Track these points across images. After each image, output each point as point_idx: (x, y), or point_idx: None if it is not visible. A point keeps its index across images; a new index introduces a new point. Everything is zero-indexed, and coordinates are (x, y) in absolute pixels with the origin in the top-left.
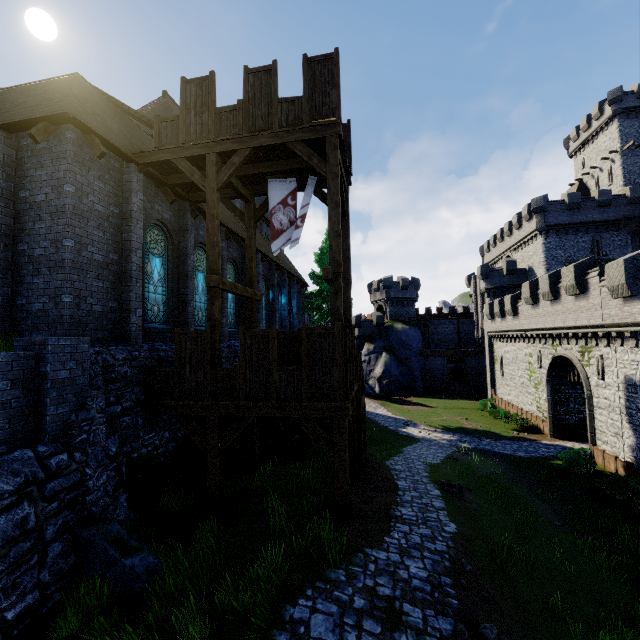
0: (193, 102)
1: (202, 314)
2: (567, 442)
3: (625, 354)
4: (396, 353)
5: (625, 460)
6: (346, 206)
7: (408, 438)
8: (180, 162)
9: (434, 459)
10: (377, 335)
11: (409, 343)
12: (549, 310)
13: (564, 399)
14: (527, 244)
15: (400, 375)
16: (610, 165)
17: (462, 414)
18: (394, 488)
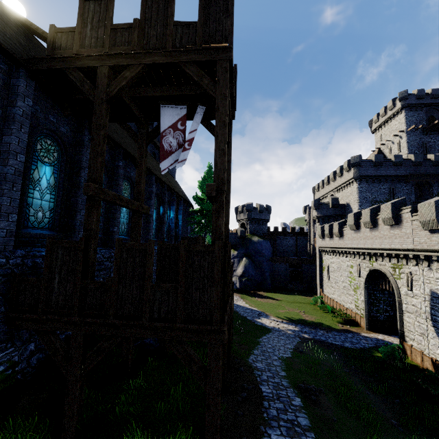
0: (90, 17)
1: None
2: (379, 334)
3: (431, 273)
4: (253, 258)
5: (429, 355)
6: (229, 135)
7: (262, 328)
8: (71, 72)
9: (286, 352)
10: (240, 244)
11: (262, 251)
12: (368, 235)
13: (376, 301)
14: (346, 187)
15: (255, 275)
16: (399, 140)
17: (300, 307)
18: (259, 397)
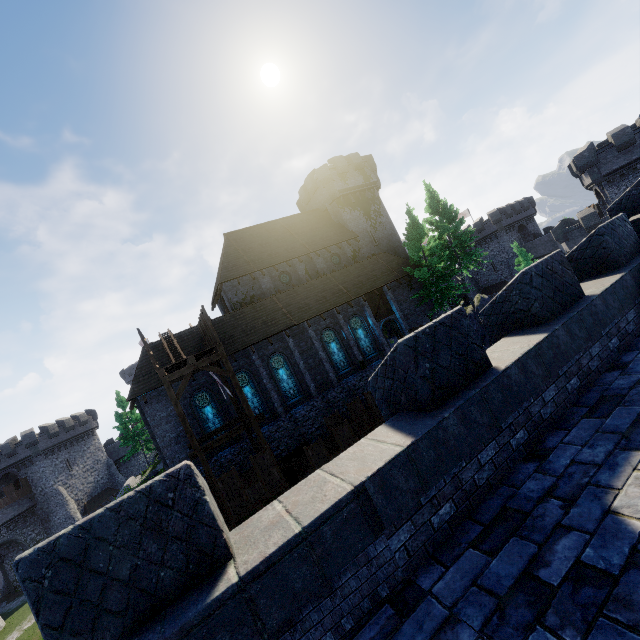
0: None
1: (259, 409)
2: None
3: None
4: None
5: None
6: (226, 368)
7: None
8: None
9: None
10: None
11: None
12: None
13: None
14: None
15: None
16: None
17: None
18: None
